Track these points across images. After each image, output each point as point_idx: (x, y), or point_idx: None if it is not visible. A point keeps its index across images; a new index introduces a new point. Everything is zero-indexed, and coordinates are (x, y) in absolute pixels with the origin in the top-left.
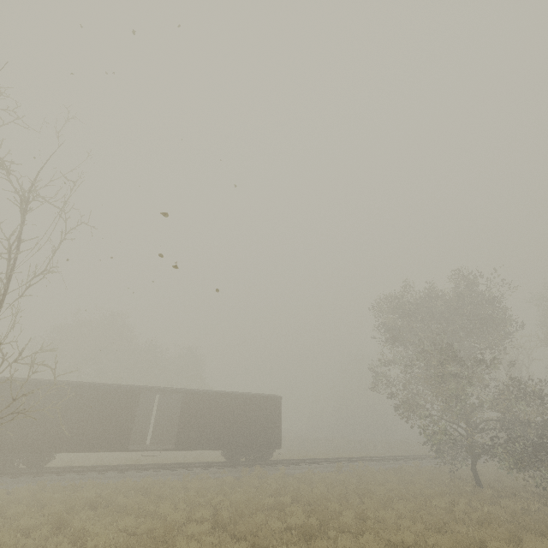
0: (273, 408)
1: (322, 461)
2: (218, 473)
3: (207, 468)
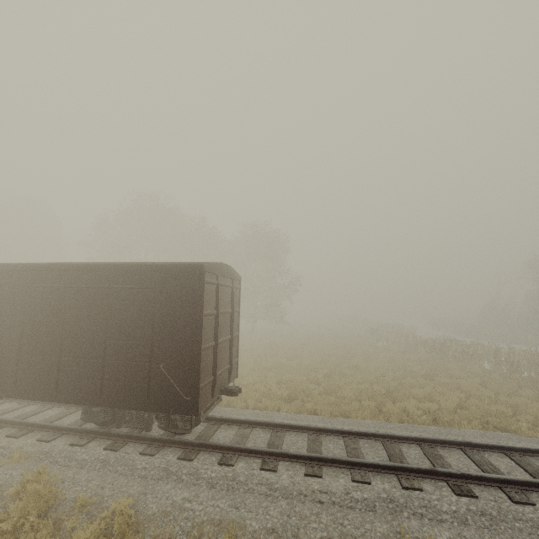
0: (175, 300)
1: (373, 463)
2: (5, 457)
3: (17, 434)
